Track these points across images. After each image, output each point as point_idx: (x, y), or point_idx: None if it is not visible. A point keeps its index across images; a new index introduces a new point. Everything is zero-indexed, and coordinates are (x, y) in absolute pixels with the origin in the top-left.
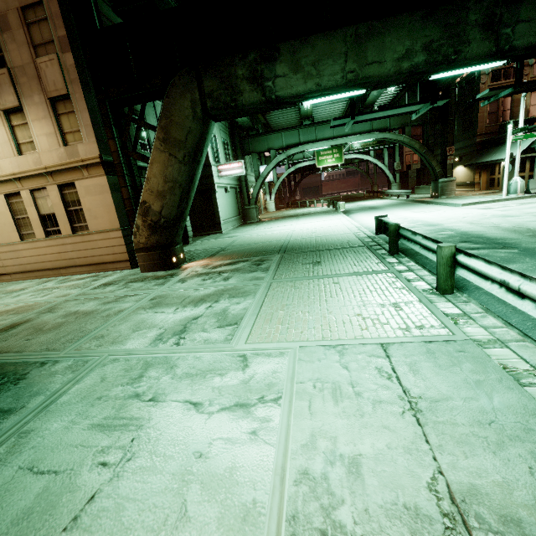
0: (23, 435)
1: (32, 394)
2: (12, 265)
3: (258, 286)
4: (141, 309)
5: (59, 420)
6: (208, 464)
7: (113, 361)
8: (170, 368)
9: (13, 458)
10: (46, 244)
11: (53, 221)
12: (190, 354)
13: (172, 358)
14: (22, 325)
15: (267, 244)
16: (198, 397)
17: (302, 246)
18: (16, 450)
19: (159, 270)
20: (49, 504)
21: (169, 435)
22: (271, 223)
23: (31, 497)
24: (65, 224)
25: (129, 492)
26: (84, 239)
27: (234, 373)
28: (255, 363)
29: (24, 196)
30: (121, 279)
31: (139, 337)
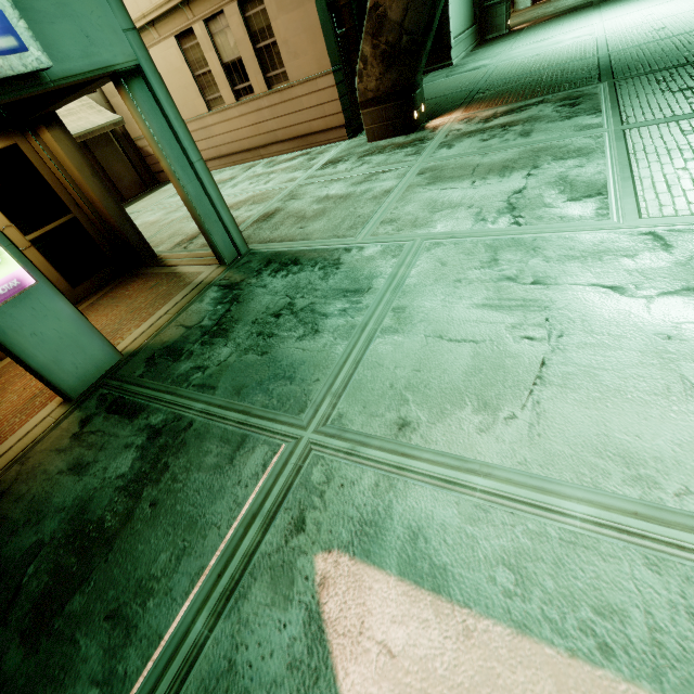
0: (398, 311)
1: (366, 277)
2: (205, 148)
3: (598, 138)
4: (416, 187)
5: (427, 299)
6: (690, 346)
7: (436, 245)
8: (531, 250)
9: (409, 328)
10: (238, 113)
11: (240, 73)
12: (550, 235)
13: (524, 239)
14: (276, 214)
15: (562, 68)
16: (608, 281)
17: (650, 60)
18: (404, 322)
19: (394, 135)
20: (494, 365)
21: (598, 317)
22: (540, 30)
23: (465, 358)
24: (257, 76)
25: (588, 362)
26: (283, 98)
27: (650, 255)
28: (681, 242)
29: (199, 34)
30: (346, 154)
31: (446, 218)
